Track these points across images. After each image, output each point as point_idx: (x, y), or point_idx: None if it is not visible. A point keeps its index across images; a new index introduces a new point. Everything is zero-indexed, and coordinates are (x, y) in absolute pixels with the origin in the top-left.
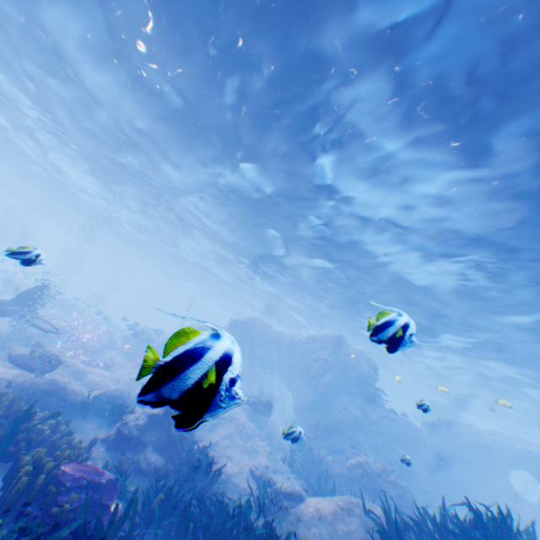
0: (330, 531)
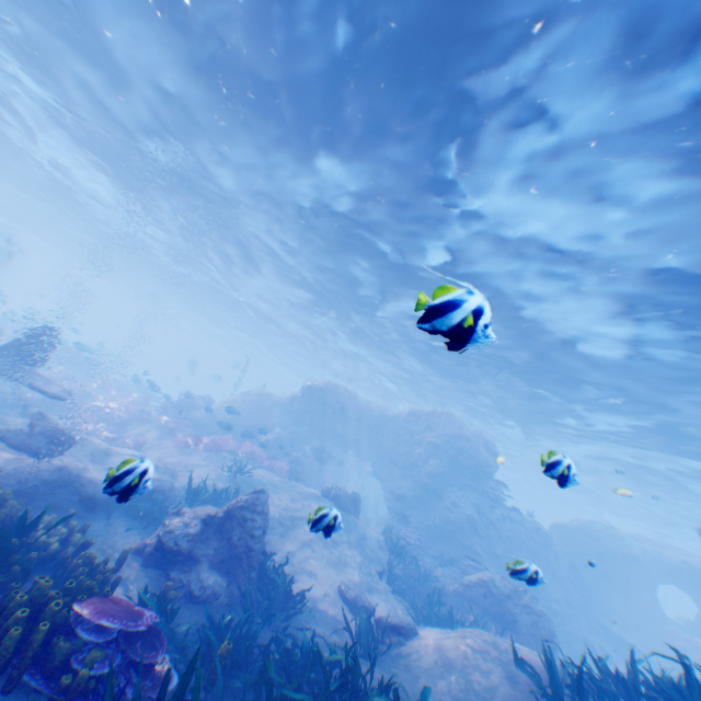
0: (464, 686)
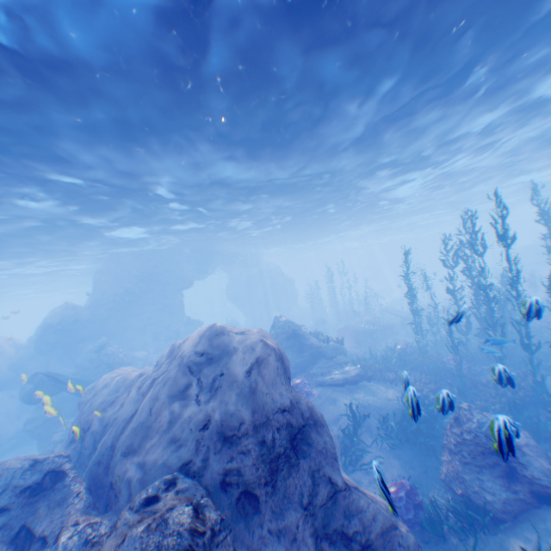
0: None
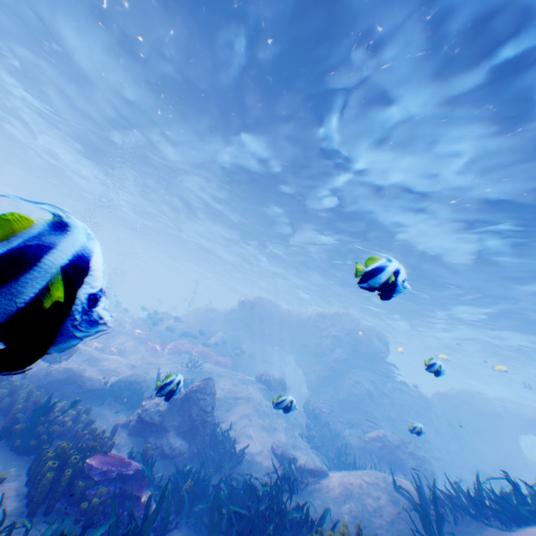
0: (360, 507)
